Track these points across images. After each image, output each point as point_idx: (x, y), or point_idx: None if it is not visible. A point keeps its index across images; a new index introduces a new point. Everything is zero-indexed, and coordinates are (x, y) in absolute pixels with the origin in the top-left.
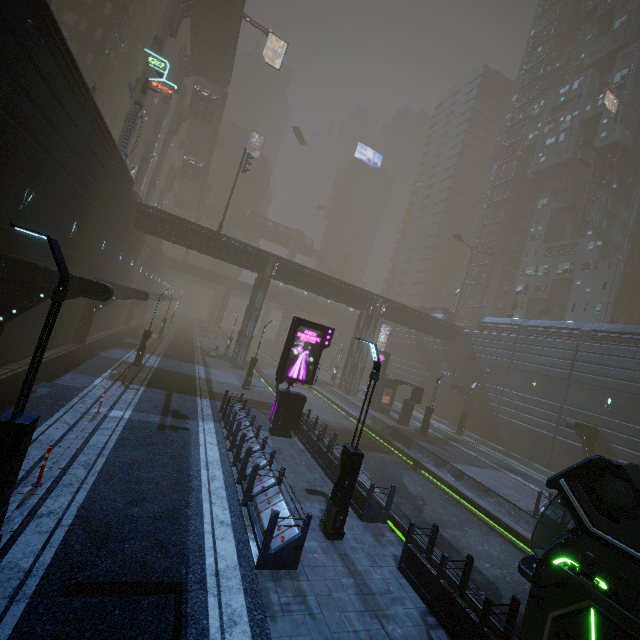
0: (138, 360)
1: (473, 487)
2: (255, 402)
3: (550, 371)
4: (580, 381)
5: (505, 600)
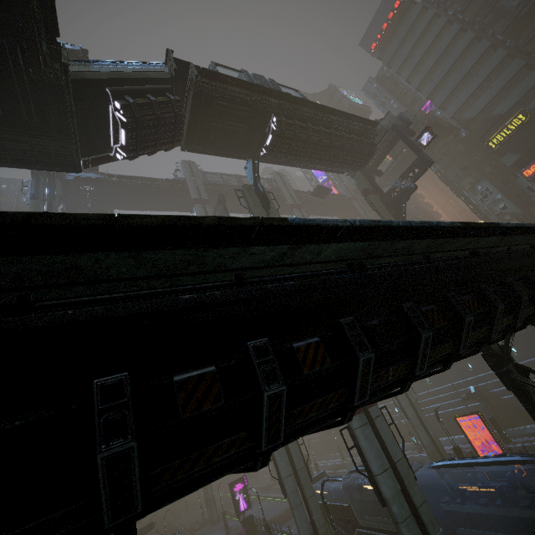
0: None
1: None
2: None
3: None
4: None
5: None
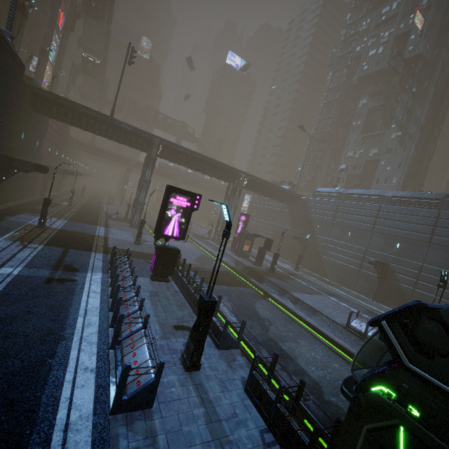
0: (41, 223)
1: (305, 309)
2: (143, 254)
3: (360, 225)
4: (380, 232)
5: (325, 396)
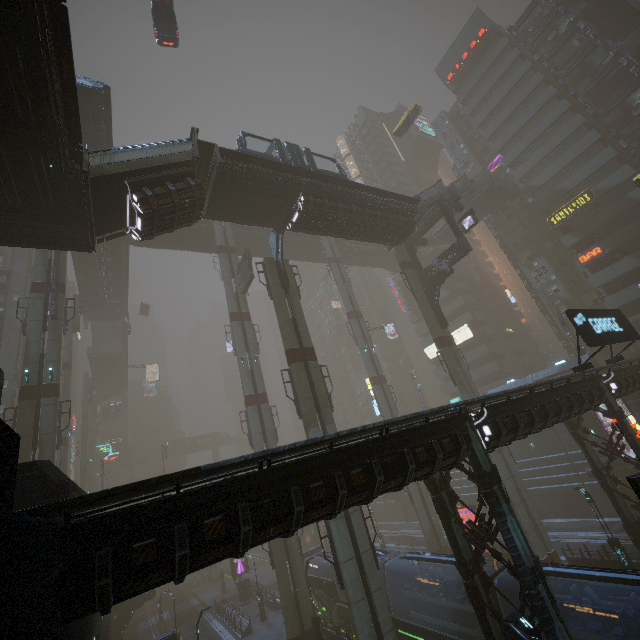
0: (161, 619)
1: None
2: (232, 597)
3: None
4: None
5: None
